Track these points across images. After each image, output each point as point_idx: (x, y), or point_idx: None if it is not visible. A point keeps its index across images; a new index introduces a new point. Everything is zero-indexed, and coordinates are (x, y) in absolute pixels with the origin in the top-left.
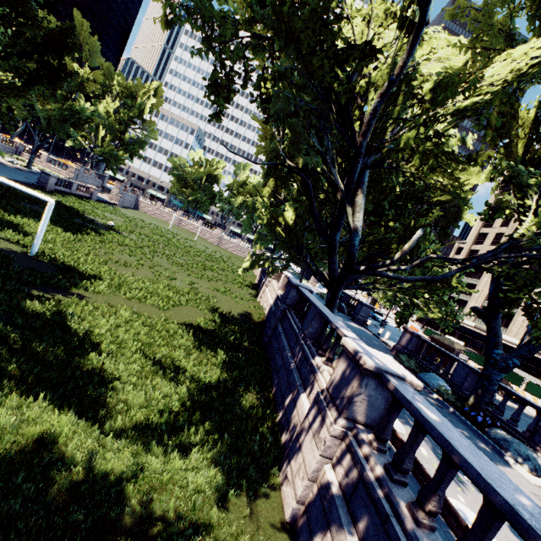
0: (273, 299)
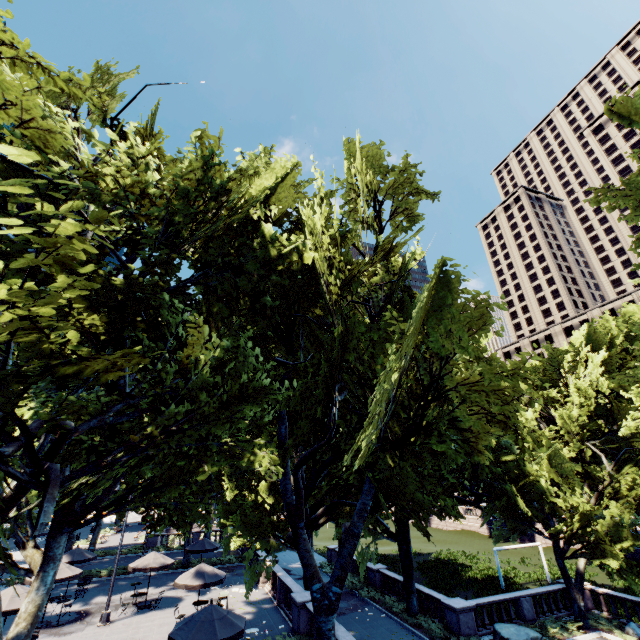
0: None
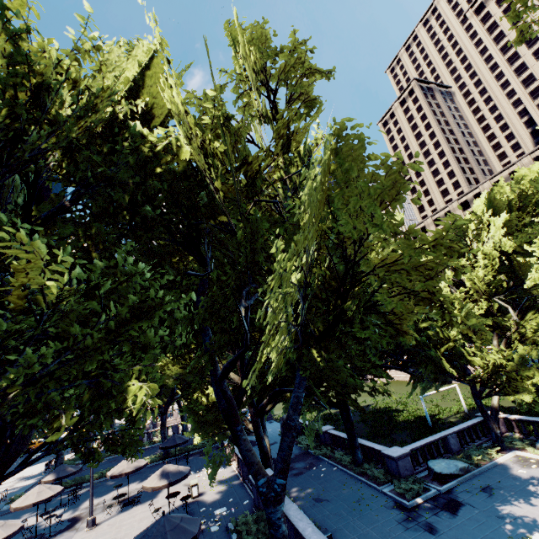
0: None
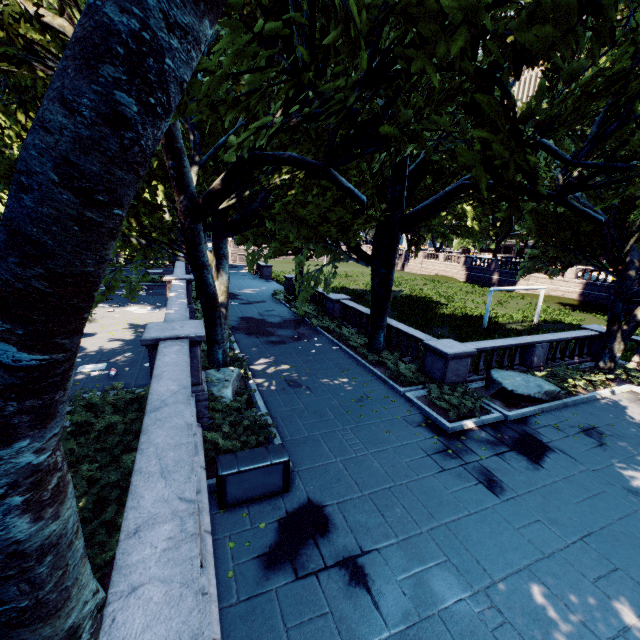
0: (575, 287)
